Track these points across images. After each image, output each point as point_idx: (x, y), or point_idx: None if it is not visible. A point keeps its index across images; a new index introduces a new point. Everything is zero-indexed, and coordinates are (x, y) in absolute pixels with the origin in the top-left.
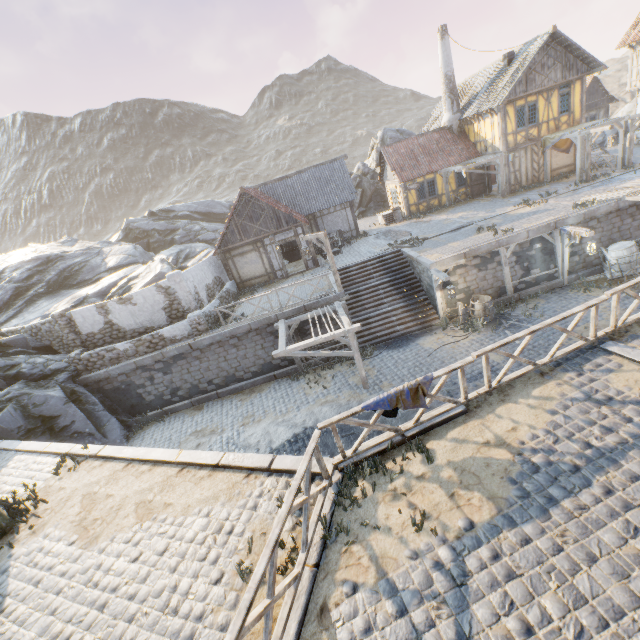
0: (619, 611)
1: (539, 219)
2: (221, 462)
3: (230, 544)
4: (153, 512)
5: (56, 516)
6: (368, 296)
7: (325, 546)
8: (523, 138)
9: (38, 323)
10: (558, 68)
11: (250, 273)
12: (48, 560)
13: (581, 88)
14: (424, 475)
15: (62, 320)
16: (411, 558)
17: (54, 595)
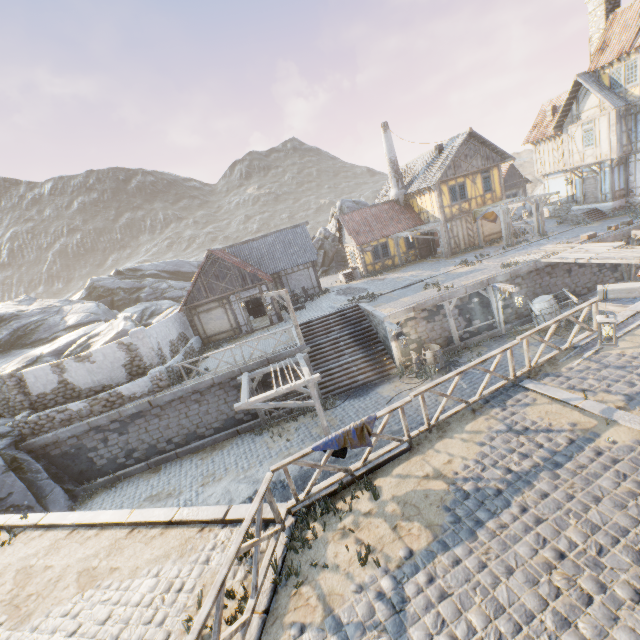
0: (530, 615)
1: (475, 277)
2: (175, 518)
3: (179, 602)
4: (97, 579)
5: None
6: (330, 348)
7: (275, 591)
8: (457, 210)
9: None
10: (478, 158)
11: (215, 328)
12: None
13: (498, 173)
14: (371, 511)
15: (11, 380)
16: (356, 592)
17: None
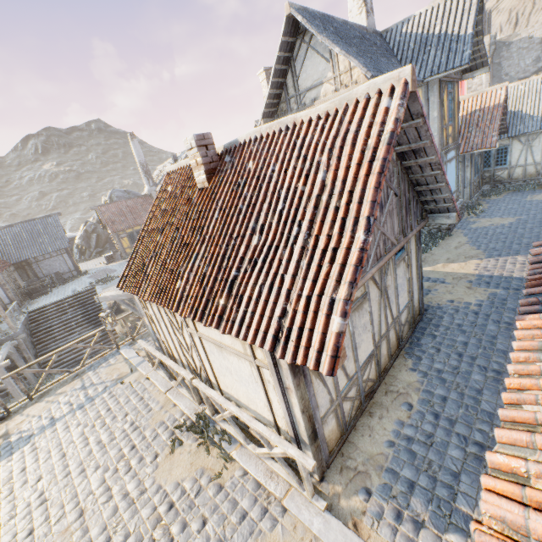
0: None
1: None
2: None
3: None
4: None
5: None
6: (60, 329)
7: None
8: None
9: None
10: None
11: None
12: None
13: None
14: None
15: None
16: None
17: None
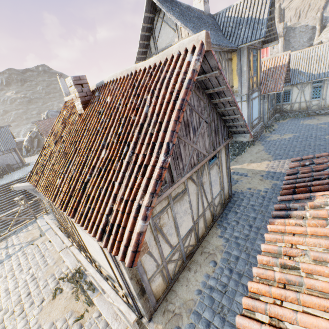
0: None
1: None
2: None
3: None
4: None
5: None
6: (6, 202)
7: None
8: None
9: None
10: None
11: None
12: None
13: None
14: None
15: None
16: None
17: None
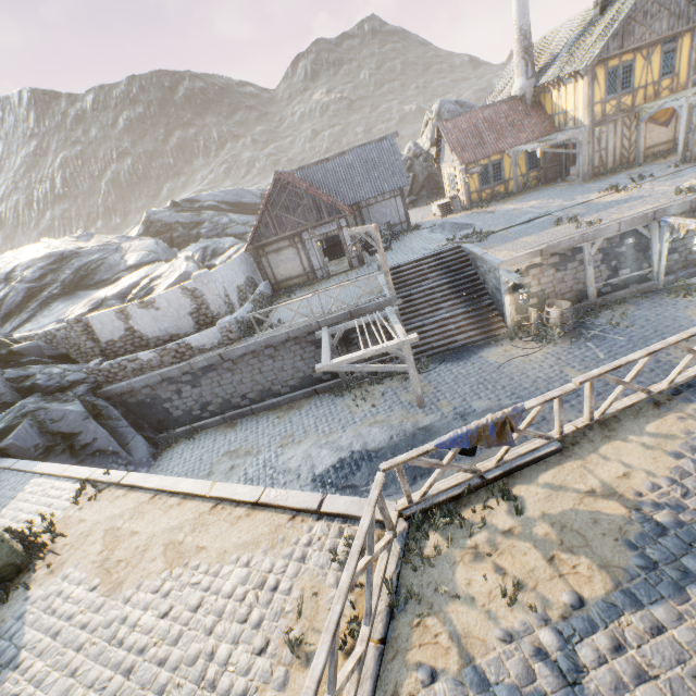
0: None
1: (633, 208)
2: (261, 500)
3: (275, 604)
4: (184, 556)
5: (76, 554)
6: (423, 300)
7: (392, 616)
8: (613, 108)
9: (52, 329)
10: (664, 16)
11: (286, 273)
12: (67, 607)
13: (691, 43)
14: (512, 530)
15: (78, 326)
16: (504, 641)
17: (74, 652)
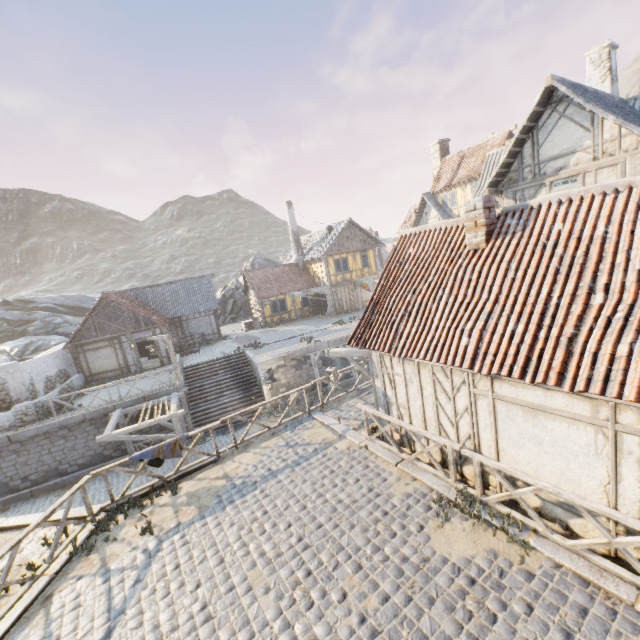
0: (228, 545)
1: (339, 335)
2: (1, 525)
3: None
4: None
5: None
6: (211, 389)
7: (70, 561)
8: (341, 279)
9: None
10: (357, 240)
11: (102, 367)
12: None
13: (374, 253)
14: (167, 503)
15: None
16: (130, 551)
17: None
